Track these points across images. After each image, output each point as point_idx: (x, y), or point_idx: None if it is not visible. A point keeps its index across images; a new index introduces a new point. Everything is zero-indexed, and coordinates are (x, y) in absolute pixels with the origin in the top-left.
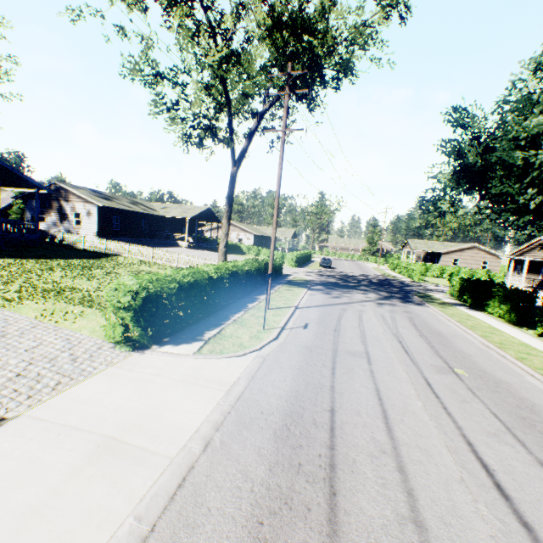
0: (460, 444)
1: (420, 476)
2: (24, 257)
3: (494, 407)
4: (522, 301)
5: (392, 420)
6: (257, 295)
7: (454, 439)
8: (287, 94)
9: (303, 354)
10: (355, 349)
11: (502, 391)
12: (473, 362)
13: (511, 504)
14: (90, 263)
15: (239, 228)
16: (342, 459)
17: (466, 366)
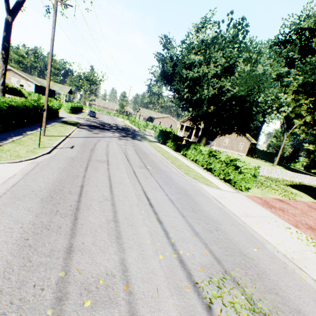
0: (141, 192)
1: (121, 205)
2: None
3: (158, 179)
4: (179, 141)
5: (114, 187)
6: (36, 127)
7: (139, 191)
8: None
9: (68, 161)
10: (101, 159)
11: (163, 174)
12: (155, 164)
13: (153, 208)
14: None
15: (20, 75)
16: (84, 205)
17: (152, 165)
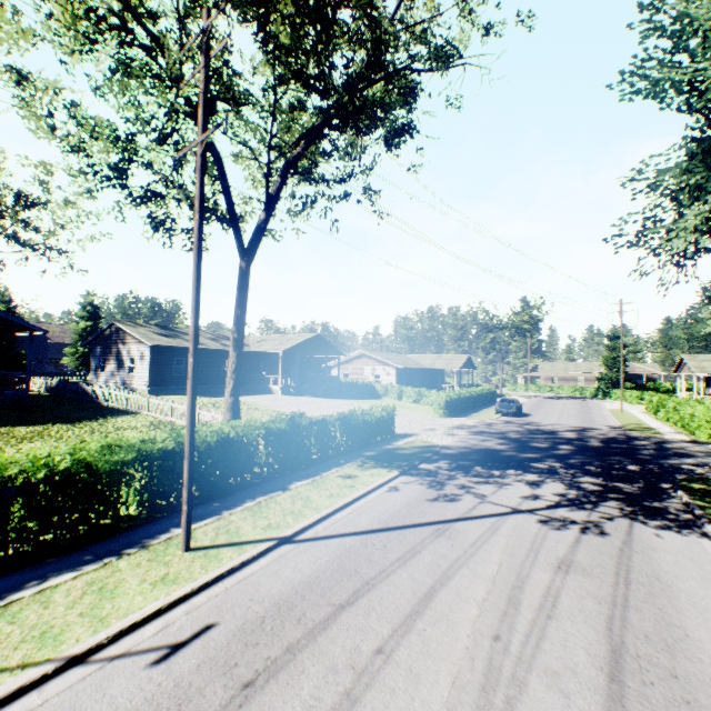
0: None
1: None
2: None
3: None
4: None
5: None
6: (248, 495)
7: None
8: (202, 69)
9: None
10: None
11: None
12: None
13: None
14: (41, 431)
15: (374, 360)
16: None
17: None
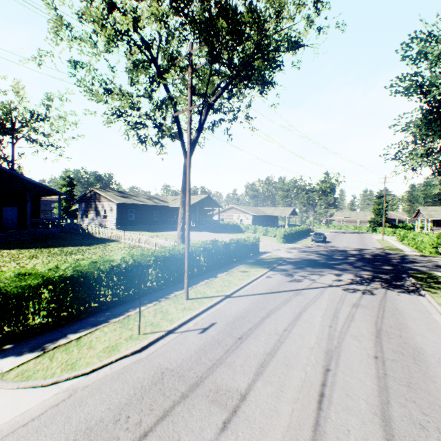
0: None
1: None
2: (31, 247)
3: None
4: None
5: None
6: (200, 279)
7: None
8: (189, 73)
9: (138, 388)
10: (230, 384)
11: None
12: None
13: None
14: (78, 250)
15: (239, 210)
16: None
17: None
